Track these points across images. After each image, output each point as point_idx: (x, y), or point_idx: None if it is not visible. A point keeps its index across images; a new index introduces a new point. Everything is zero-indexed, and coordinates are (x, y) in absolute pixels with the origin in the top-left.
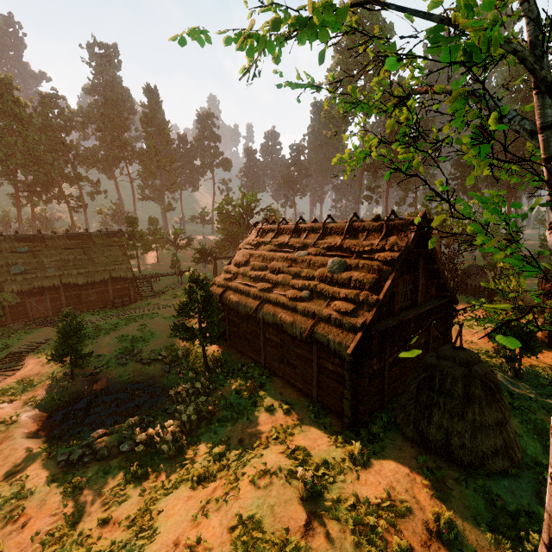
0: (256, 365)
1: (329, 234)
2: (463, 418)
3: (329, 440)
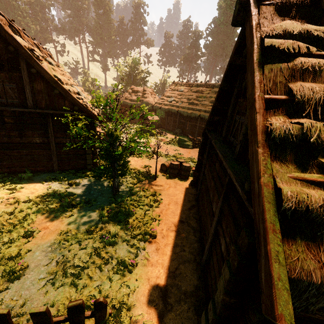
0: None
1: None
2: None
3: None
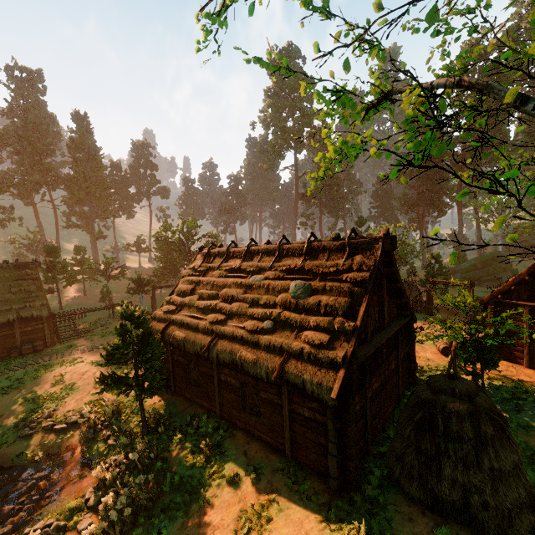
0: (210, 415)
1: (285, 255)
2: (479, 467)
3: (318, 519)
